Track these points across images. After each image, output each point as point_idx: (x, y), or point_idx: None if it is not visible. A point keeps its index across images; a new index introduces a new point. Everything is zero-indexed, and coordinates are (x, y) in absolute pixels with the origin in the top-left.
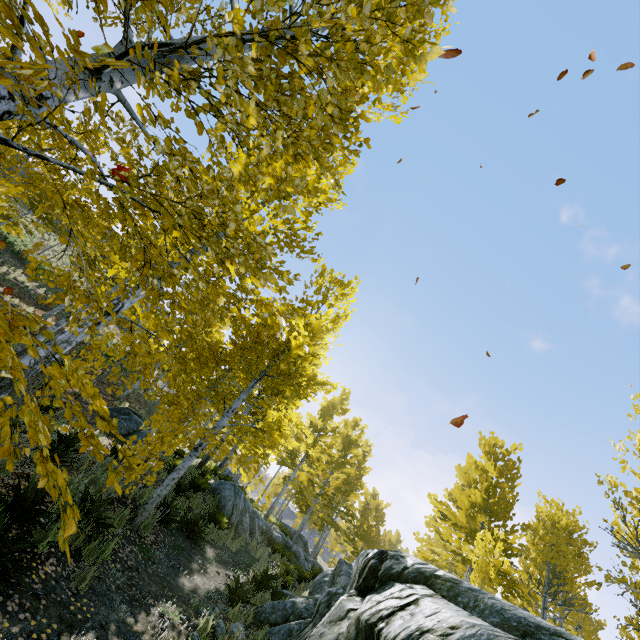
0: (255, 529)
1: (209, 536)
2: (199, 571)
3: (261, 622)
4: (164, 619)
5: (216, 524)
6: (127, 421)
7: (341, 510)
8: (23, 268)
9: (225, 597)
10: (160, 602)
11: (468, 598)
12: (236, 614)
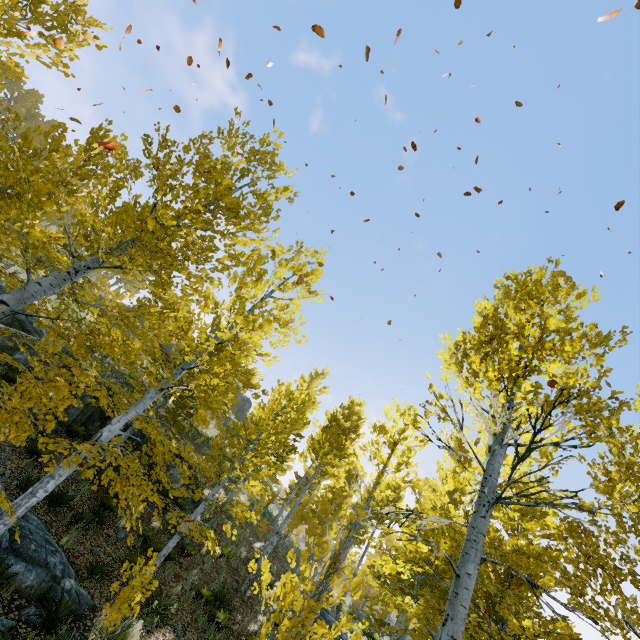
0: None
1: None
2: None
3: None
4: None
5: None
6: (330, 629)
7: None
8: (193, 443)
9: None
10: None
11: None
12: None
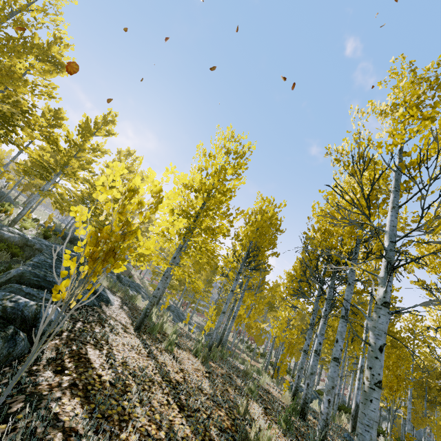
0: None
1: None
2: None
3: None
4: None
5: None
6: None
7: None
8: None
9: None
10: None
11: None
12: None
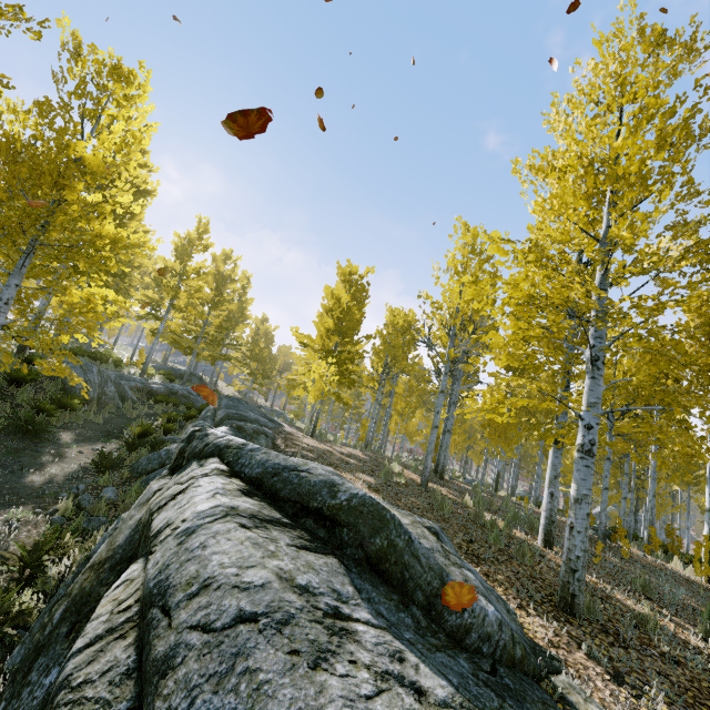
0: (126, 393)
1: (60, 423)
2: (54, 461)
3: (139, 473)
4: (11, 523)
5: (67, 408)
6: None
7: (229, 343)
8: None
9: (93, 470)
10: (2, 511)
11: (246, 459)
12: (107, 480)
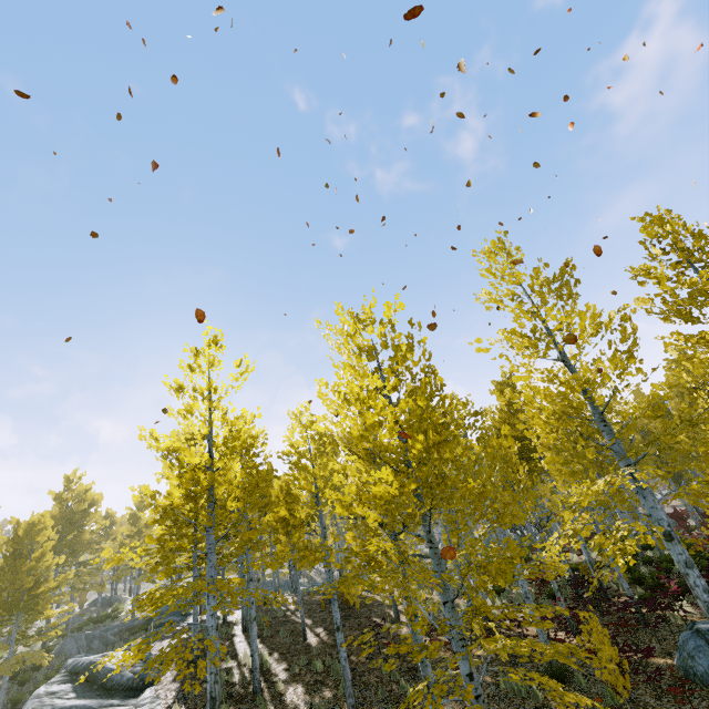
0: (109, 639)
1: None
2: None
3: None
4: None
5: None
6: None
7: None
8: None
9: None
10: None
11: (71, 665)
12: None
